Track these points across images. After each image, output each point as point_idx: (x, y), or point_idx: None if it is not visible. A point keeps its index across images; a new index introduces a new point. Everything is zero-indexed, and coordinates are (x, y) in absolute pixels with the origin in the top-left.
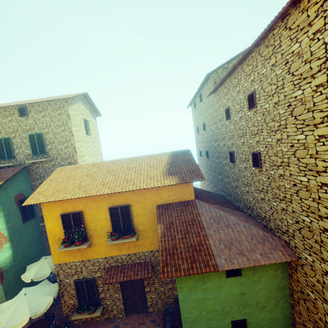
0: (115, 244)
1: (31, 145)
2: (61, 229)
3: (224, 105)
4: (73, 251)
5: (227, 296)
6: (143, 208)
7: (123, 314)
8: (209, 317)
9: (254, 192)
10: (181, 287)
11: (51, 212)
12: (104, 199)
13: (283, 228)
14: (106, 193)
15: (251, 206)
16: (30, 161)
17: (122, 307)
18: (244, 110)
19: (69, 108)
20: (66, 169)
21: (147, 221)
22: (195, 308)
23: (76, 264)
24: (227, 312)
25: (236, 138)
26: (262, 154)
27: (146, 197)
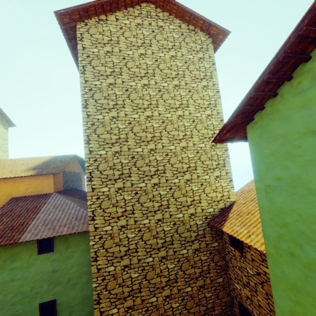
0: None
1: None
2: None
3: None
4: None
5: (38, 275)
6: None
7: None
8: (14, 301)
9: None
10: None
11: None
12: None
13: None
14: None
15: None
16: None
17: None
18: None
19: None
20: None
21: None
22: None
23: None
24: (36, 293)
25: None
26: None
27: (1, 189)
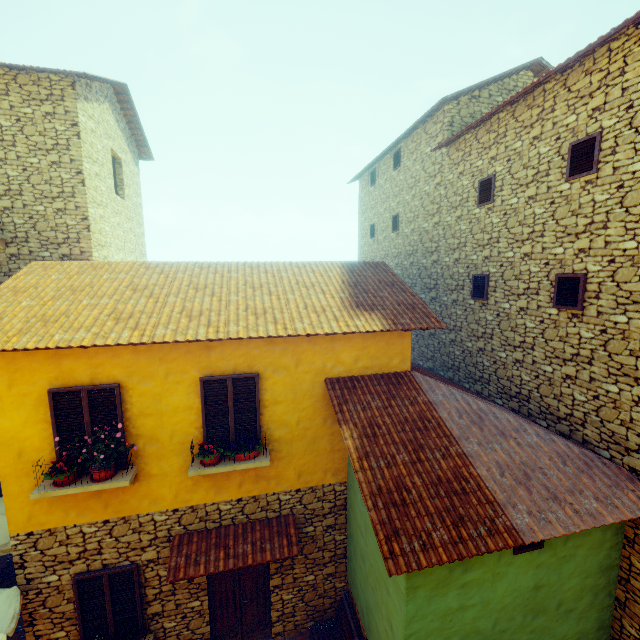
0: (207, 474)
1: None
2: (46, 435)
3: (476, 172)
4: (79, 495)
5: (508, 597)
6: (290, 384)
7: None
8: None
9: (543, 363)
10: (415, 585)
11: (16, 384)
12: (189, 355)
13: (629, 441)
14: (204, 339)
15: (523, 392)
16: None
17: (206, 632)
18: (549, 180)
19: (80, 108)
20: (64, 267)
21: (296, 418)
22: (437, 633)
23: (84, 532)
24: (500, 632)
25: (504, 245)
26: (592, 277)
27: (302, 357)
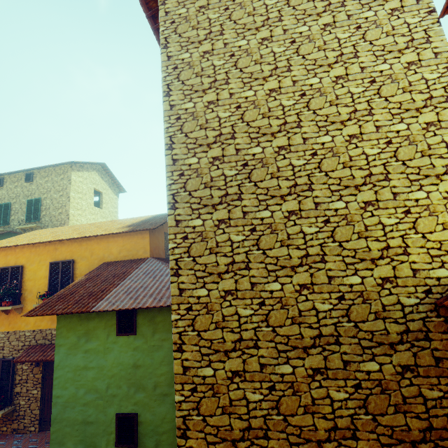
0: None
1: (27, 211)
2: None
3: None
4: (2, 317)
5: (115, 368)
6: (88, 266)
7: (37, 426)
8: (87, 401)
9: None
10: (59, 344)
11: None
12: (49, 252)
13: None
14: (45, 241)
15: None
16: (20, 226)
17: (38, 414)
18: None
19: (73, 174)
20: (42, 230)
21: None
22: (71, 382)
23: None
24: (112, 396)
25: None
26: None
27: (94, 251)
